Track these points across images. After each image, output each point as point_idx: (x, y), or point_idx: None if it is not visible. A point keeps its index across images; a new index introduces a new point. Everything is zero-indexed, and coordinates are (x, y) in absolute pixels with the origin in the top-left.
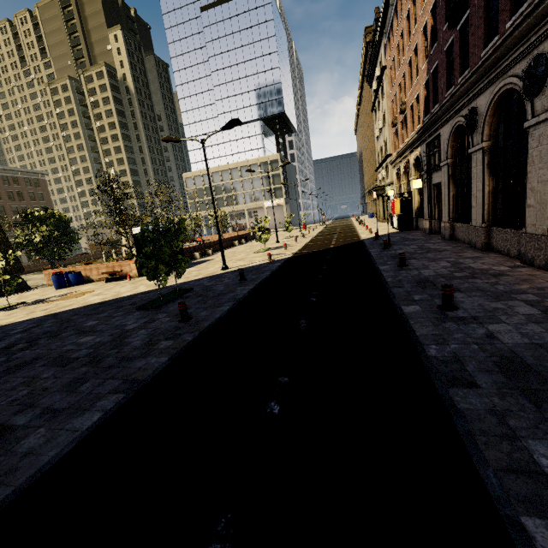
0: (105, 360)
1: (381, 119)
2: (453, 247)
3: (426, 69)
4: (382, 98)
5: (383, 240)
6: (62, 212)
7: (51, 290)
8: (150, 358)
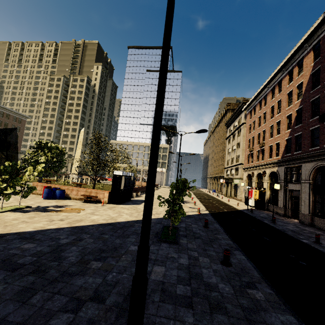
0: (228, 307)
1: (235, 144)
2: (322, 232)
3: (289, 133)
4: (237, 135)
5: (272, 216)
6: (63, 147)
7: (40, 199)
8: (273, 313)
